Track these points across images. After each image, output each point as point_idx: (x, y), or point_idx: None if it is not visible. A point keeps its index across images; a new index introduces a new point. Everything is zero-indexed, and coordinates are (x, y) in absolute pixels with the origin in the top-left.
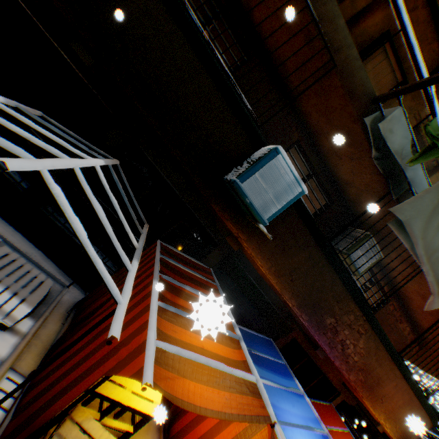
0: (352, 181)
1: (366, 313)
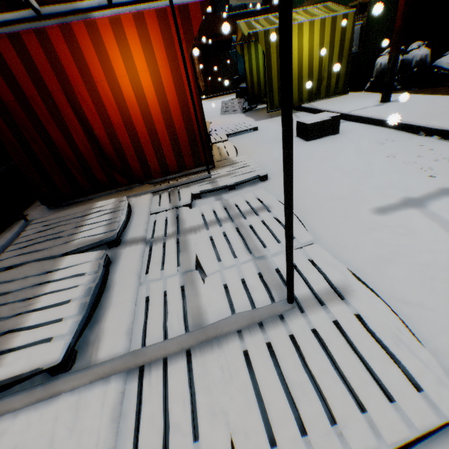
0: None
1: None
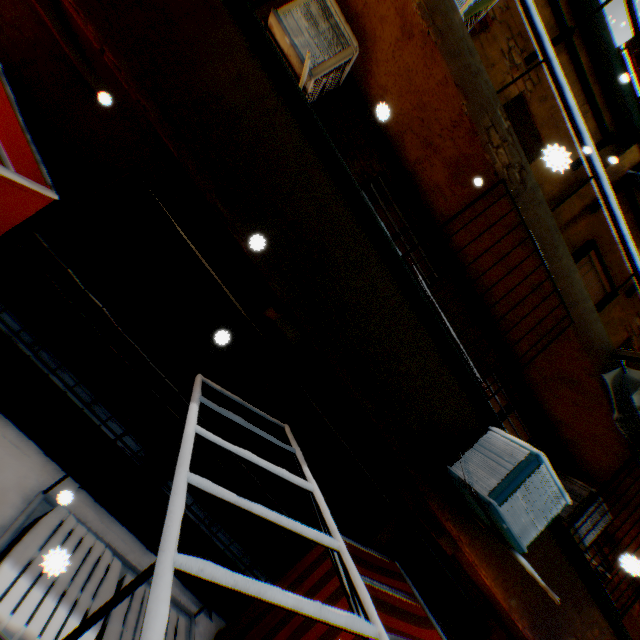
0: (569, 423)
1: (613, 622)
